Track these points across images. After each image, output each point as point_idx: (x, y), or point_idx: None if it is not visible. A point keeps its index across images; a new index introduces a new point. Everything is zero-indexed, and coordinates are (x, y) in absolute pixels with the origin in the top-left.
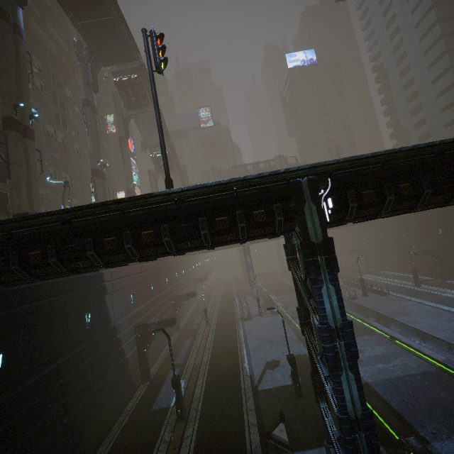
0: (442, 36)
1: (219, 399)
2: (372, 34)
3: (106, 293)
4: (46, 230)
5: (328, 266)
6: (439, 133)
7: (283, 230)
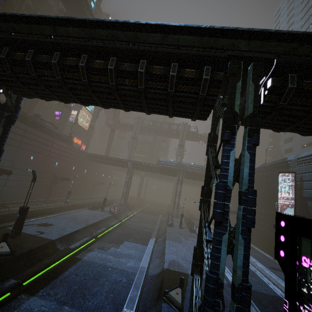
0: None
1: None
2: None
3: None
4: None
5: None
6: (297, 139)
7: None
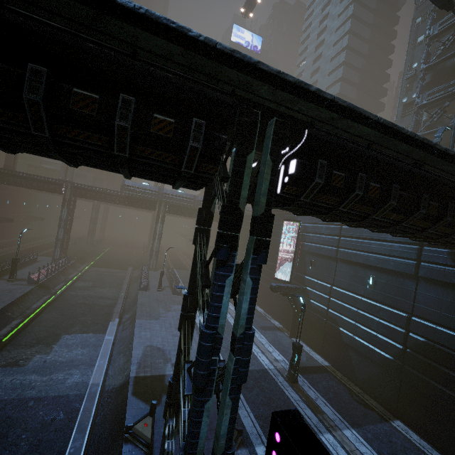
0: (342, 80)
1: None
2: (306, 51)
3: None
4: None
5: None
6: None
7: None
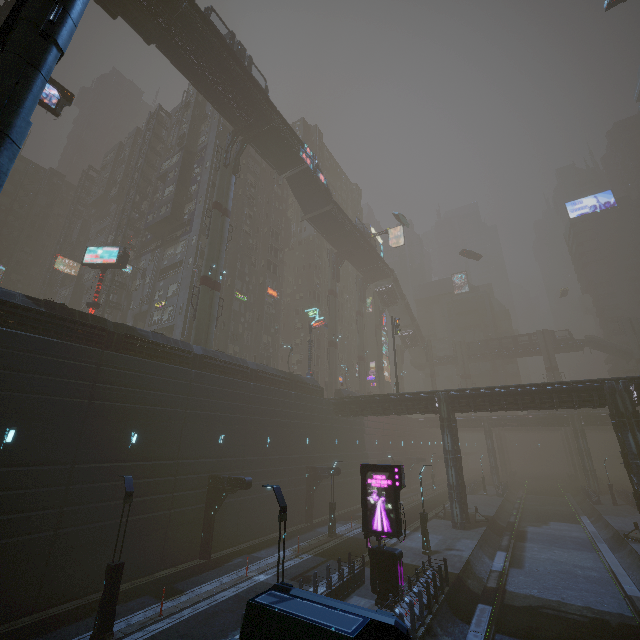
0: None
1: (420, 508)
2: None
3: (365, 433)
4: (357, 400)
5: (448, 427)
6: None
7: (433, 411)
